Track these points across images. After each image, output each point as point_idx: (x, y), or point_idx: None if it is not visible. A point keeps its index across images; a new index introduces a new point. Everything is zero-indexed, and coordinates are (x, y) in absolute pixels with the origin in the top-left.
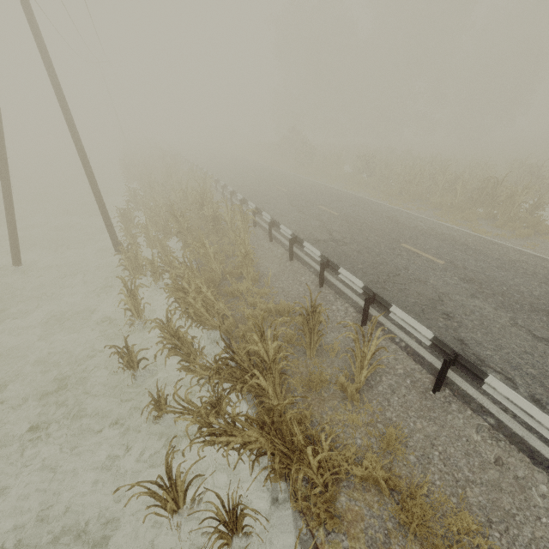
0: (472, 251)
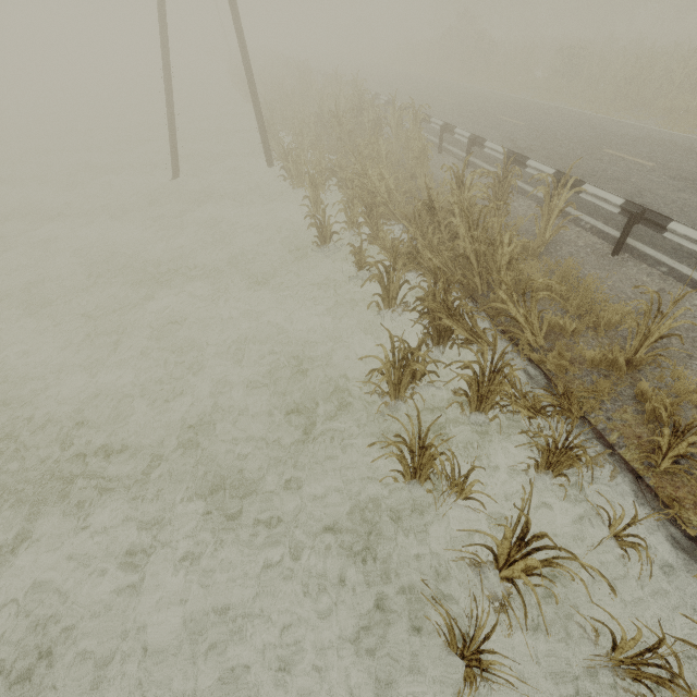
0: (695, 155)
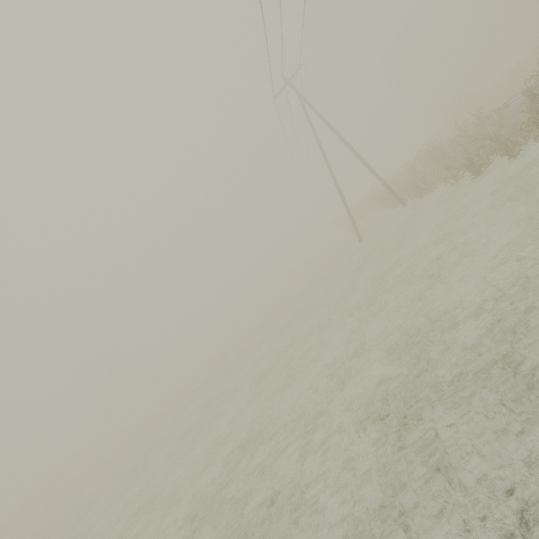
0: None
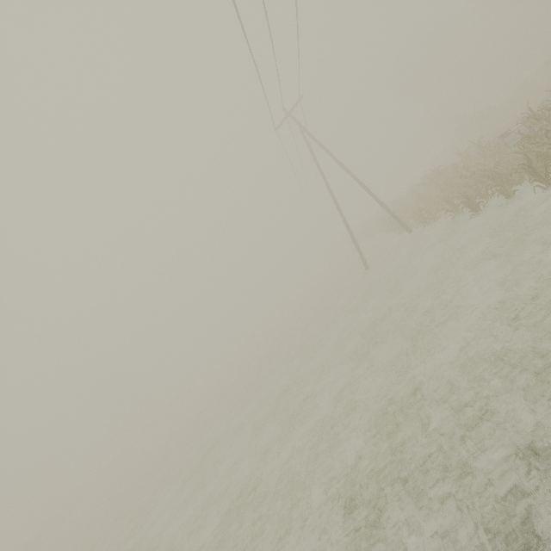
0: None
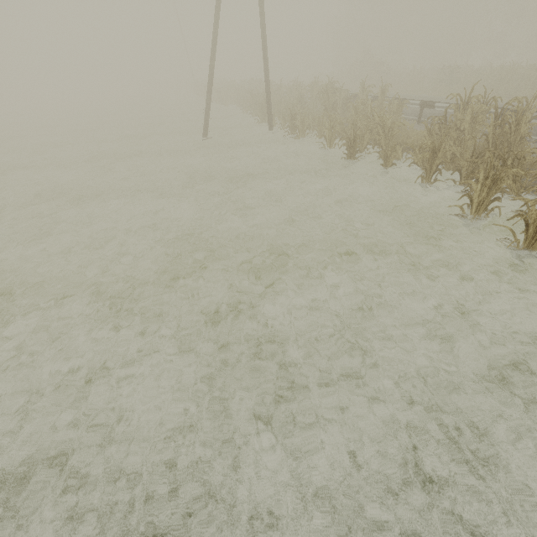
0: None
